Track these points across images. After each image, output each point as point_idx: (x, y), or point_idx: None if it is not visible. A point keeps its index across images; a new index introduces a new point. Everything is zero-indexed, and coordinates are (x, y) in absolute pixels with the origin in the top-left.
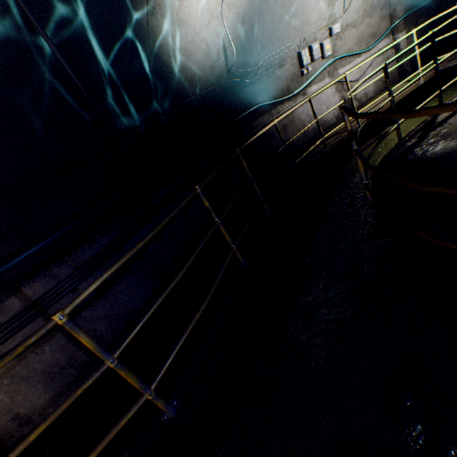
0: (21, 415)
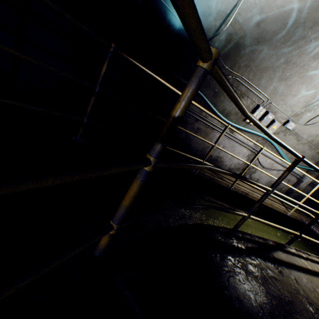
0: None
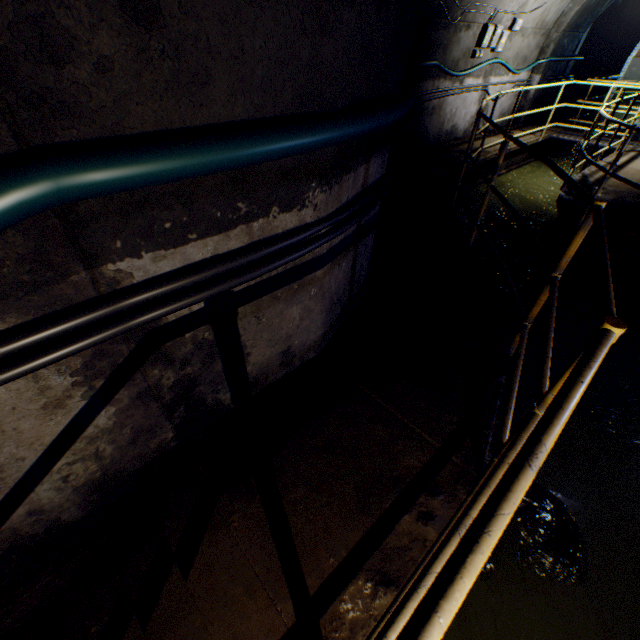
0: (289, 351)
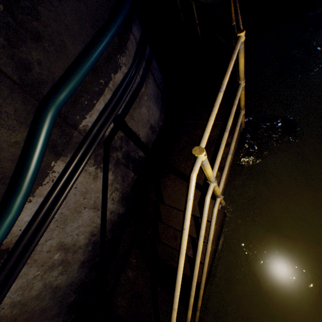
0: (152, 126)
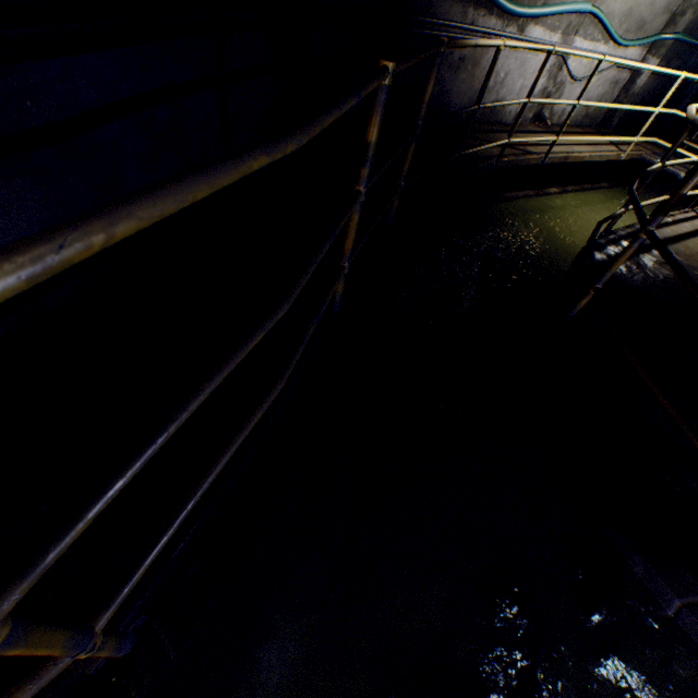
0: None
